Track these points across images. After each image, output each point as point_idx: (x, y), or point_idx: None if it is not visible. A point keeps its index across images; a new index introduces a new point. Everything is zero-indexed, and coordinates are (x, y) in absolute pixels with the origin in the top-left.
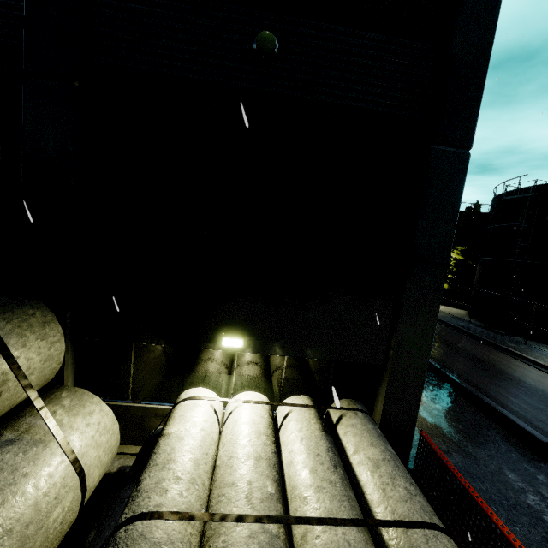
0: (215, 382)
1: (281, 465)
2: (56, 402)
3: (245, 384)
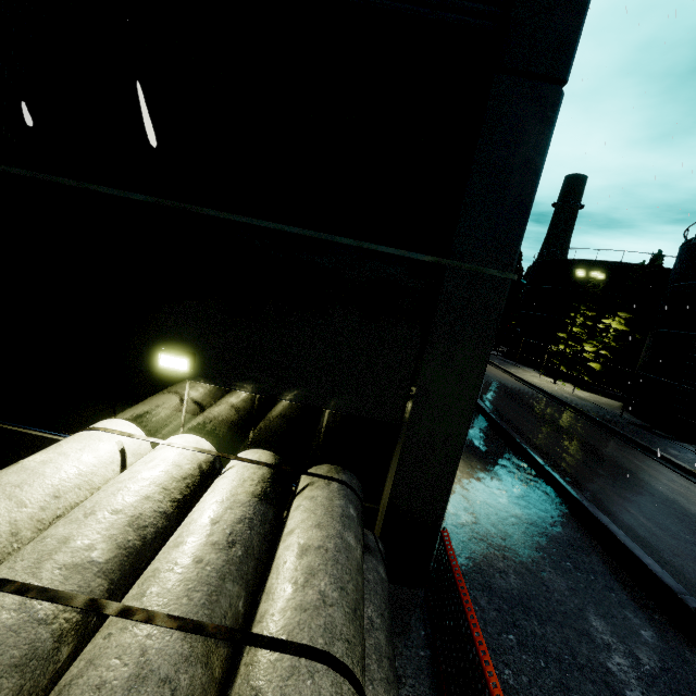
0: (158, 419)
1: None
2: None
3: (199, 427)
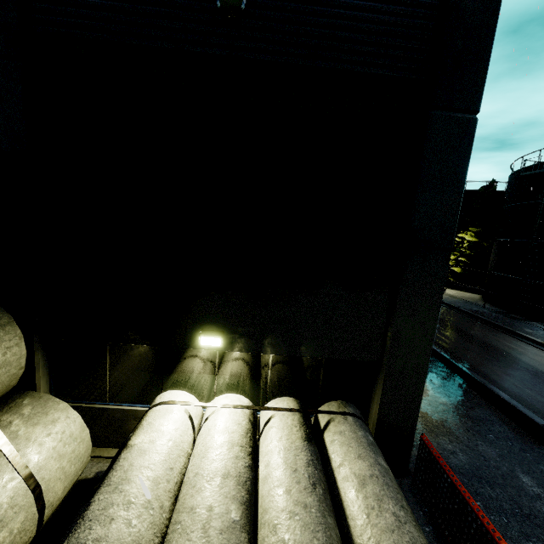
0: (196, 382)
1: (257, 479)
2: (15, 411)
3: (228, 384)
